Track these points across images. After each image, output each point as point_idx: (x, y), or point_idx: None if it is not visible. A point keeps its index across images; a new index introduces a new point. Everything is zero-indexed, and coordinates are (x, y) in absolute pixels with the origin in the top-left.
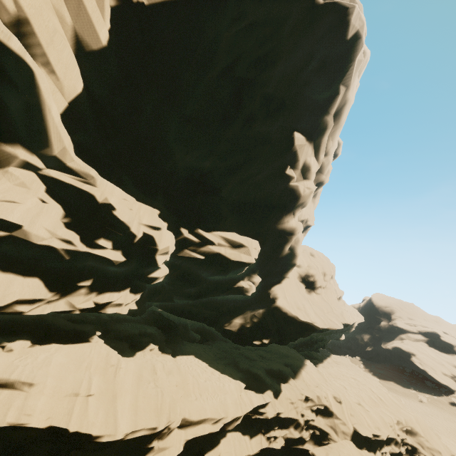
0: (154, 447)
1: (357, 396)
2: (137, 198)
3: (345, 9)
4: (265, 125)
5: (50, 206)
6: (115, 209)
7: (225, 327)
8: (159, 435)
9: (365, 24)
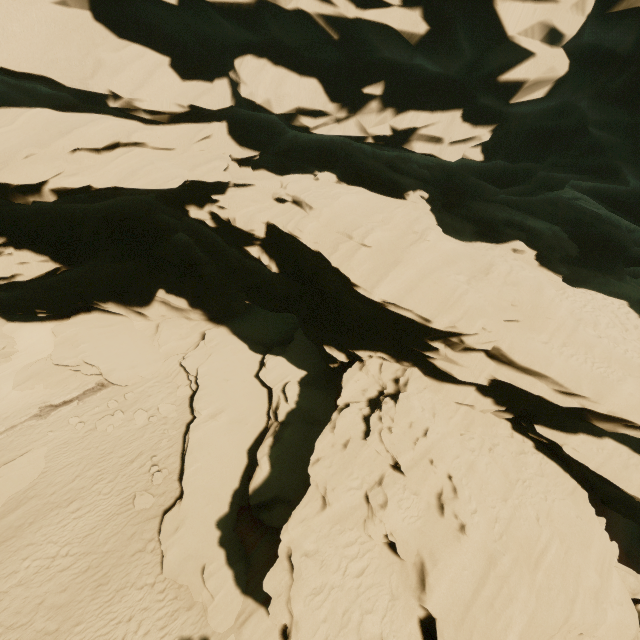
0: (440, 350)
1: None
2: None
3: None
4: None
5: None
6: None
7: None
8: (446, 340)
9: None
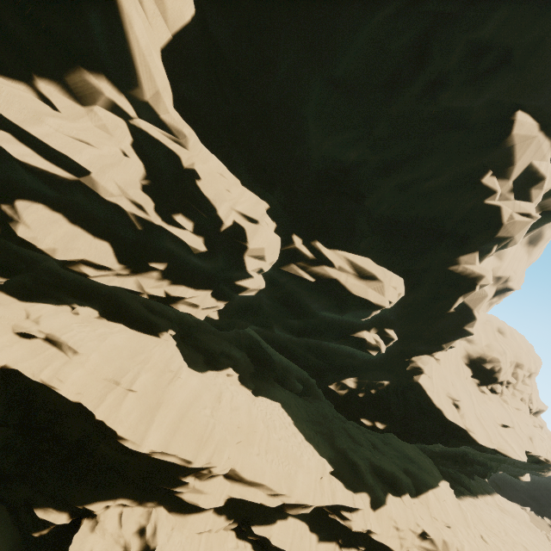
0: (189, 483)
1: None
2: (244, 182)
3: None
4: (461, 97)
5: (130, 160)
6: (199, 178)
7: (329, 385)
8: (197, 473)
9: None
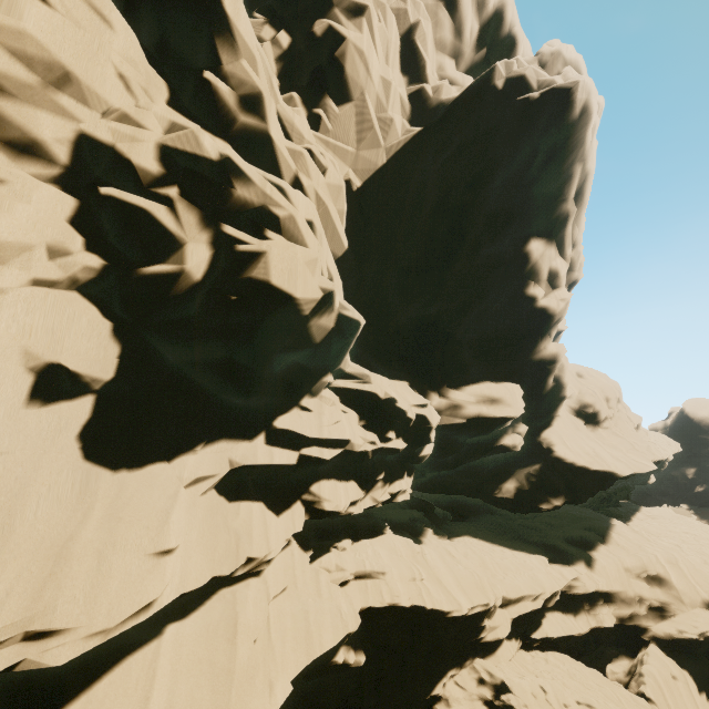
0: (486, 626)
1: (699, 554)
2: (385, 376)
3: (567, 91)
4: (493, 246)
5: (351, 414)
6: (396, 401)
7: (496, 495)
8: (487, 614)
9: (593, 87)
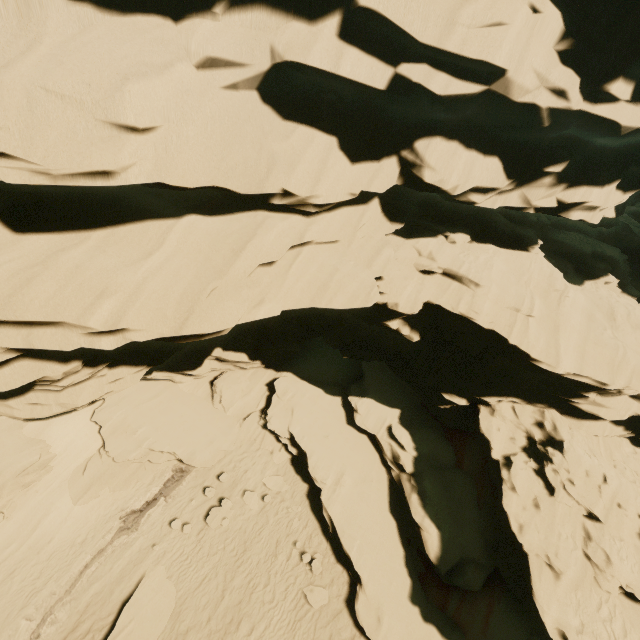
0: (589, 397)
1: None
2: None
3: None
4: None
5: (546, 18)
6: None
7: None
8: (600, 391)
9: None
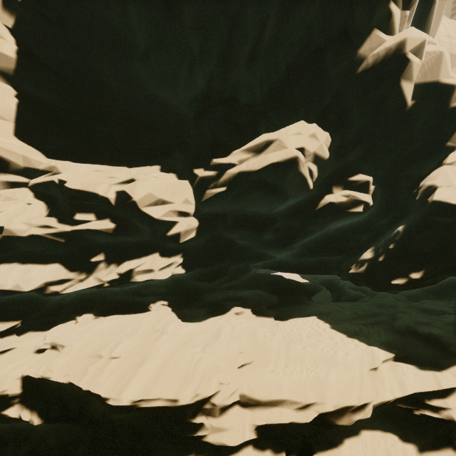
0: (205, 424)
1: None
2: (133, 166)
3: None
4: None
5: (32, 205)
6: (66, 182)
7: (349, 271)
8: (203, 410)
9: None
